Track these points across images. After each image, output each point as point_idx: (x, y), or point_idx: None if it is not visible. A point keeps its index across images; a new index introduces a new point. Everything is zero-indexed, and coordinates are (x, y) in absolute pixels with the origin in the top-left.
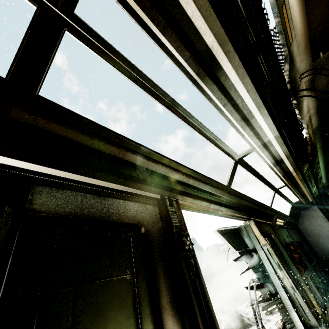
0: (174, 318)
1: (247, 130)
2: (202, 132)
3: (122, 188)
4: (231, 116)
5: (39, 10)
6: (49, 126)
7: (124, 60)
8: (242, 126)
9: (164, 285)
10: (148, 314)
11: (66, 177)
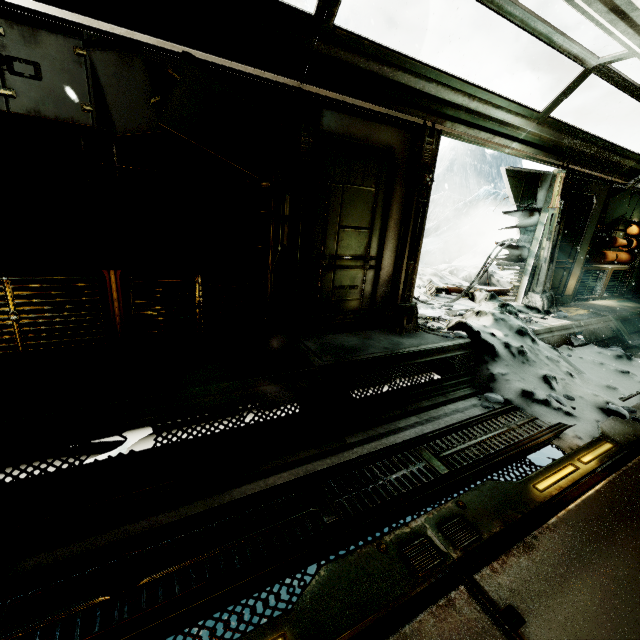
0: (395, 224)
1: (621, 26)
2: (528, 25)
3: (385, 112)
4: (588, 7)
5: None
6: (336, 54)
7: None
8: (610, 20)
9: (396, 203)
10: (380, 215)
11: (342, 100)
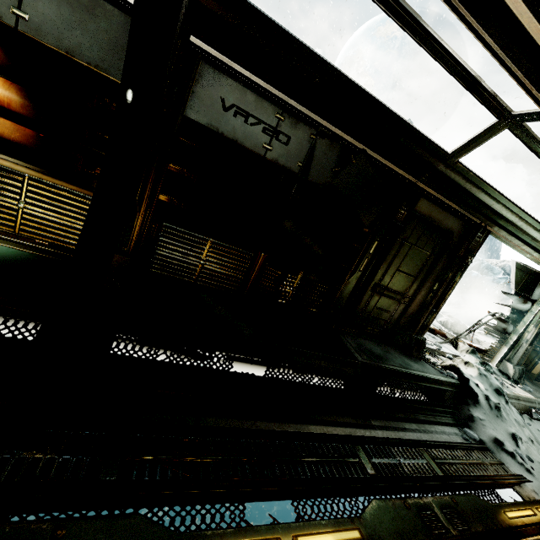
0: (433, 280)
1: None
2: None
3: (458, 209)
4: None
5: (499, 121)
6: (449, 174)
7: (538, 143)
8: None
9: (439, 266)
10: (425, 270)
11: (435, 196)
